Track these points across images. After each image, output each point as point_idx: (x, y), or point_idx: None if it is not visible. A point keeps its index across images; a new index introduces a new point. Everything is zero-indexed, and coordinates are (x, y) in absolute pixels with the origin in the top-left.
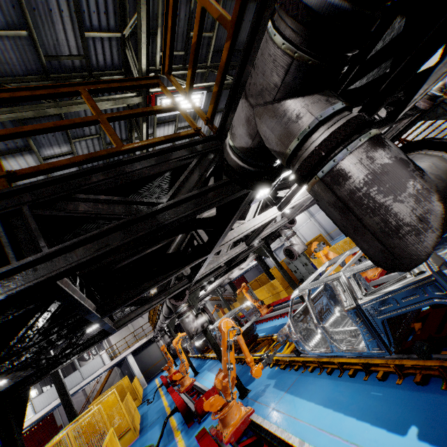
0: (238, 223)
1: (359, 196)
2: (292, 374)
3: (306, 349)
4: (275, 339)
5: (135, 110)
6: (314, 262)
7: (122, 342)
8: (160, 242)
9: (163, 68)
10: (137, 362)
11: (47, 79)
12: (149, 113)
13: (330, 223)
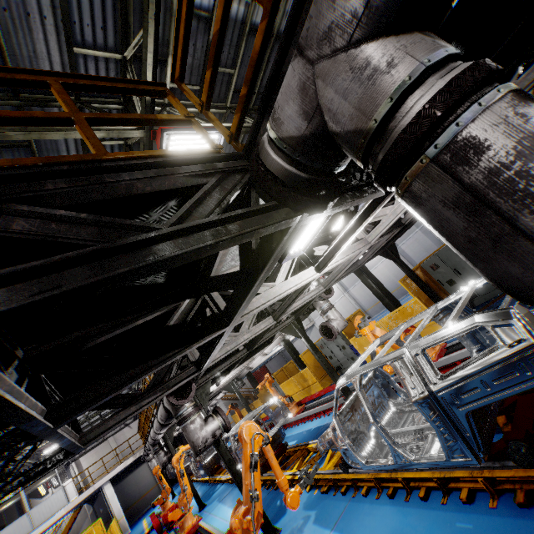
0: (266, 286)
1: (507, 178)
2: (339, 500)
3: (358, 461)
4: (311, 448)
5: (130, 114)
6: (354, 344)
7: (98, 465)
8: (157, 309)
9: (173, 74)
10: (118, 493)
11: (15, 98)
12: (149, 122)
13: (367, 298)
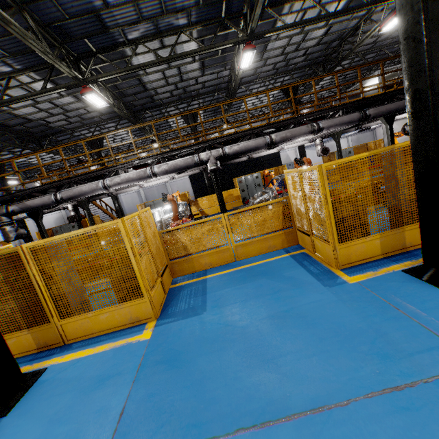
0: None
1: (8, 232)
2: None
3: None
4: None
5: None
6: None
7: None
8: None
9: None
10: None
11: None
12: None
13: None
